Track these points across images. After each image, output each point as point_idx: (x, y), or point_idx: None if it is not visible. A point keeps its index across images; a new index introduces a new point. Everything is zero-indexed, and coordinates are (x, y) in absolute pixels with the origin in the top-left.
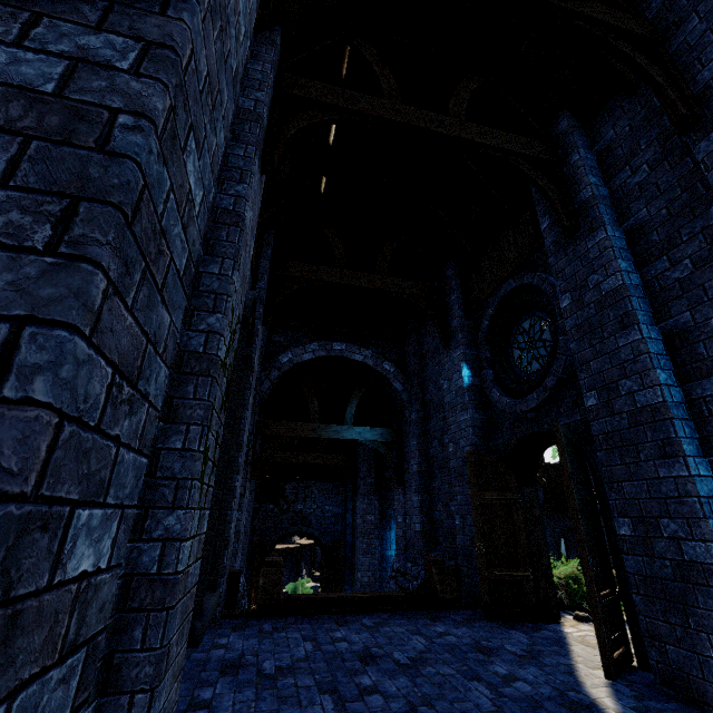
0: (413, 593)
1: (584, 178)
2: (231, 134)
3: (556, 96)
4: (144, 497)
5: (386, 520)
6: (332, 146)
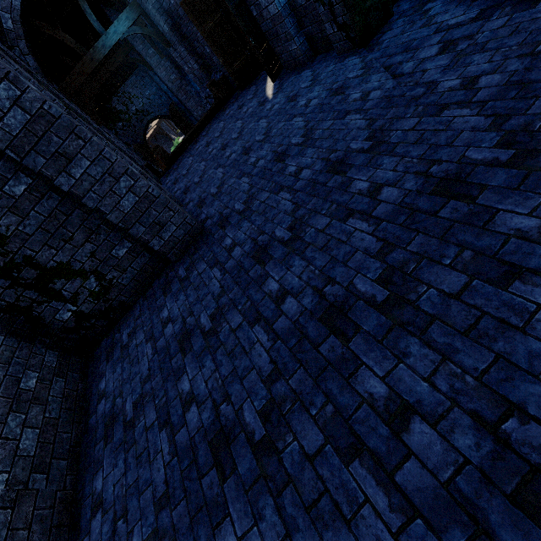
0: (213, 106)
1: None
2: None
3: None
4: None
5: (182, 70)
6: None
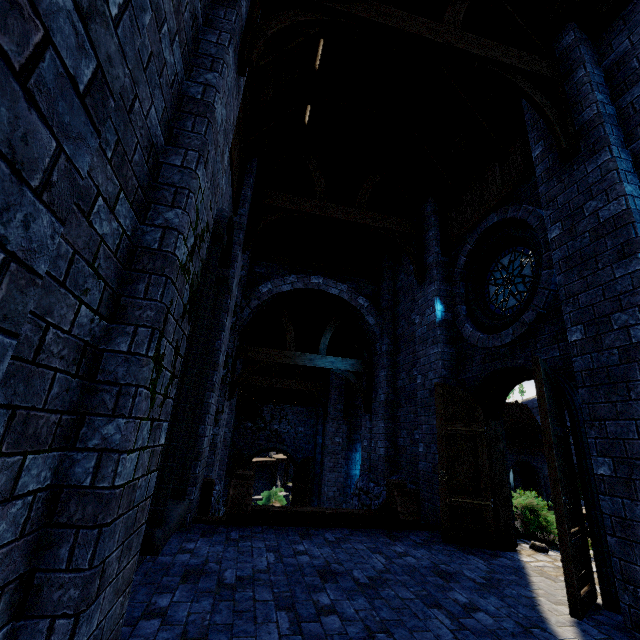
0: (375, 512)
1: (589, 95)
2: (203, 18)
3: (563, 6)
4: (80, 402)
5: (352, 443)
6: (318, 71)
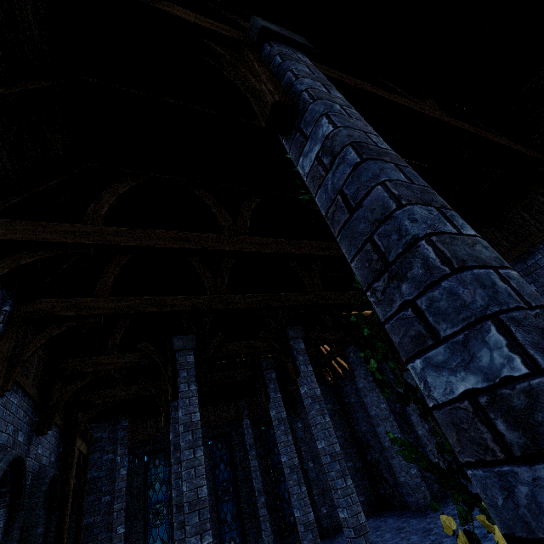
0: None
1: None
2: None
3: None
4: None
5: None
6: None
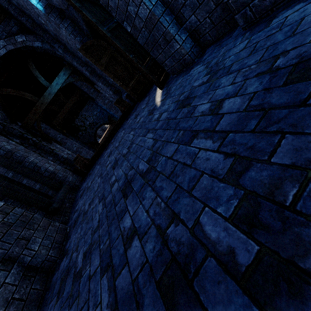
0: (120, 117)
1: None
2: None
3: None
4: None
5: None
6: None
